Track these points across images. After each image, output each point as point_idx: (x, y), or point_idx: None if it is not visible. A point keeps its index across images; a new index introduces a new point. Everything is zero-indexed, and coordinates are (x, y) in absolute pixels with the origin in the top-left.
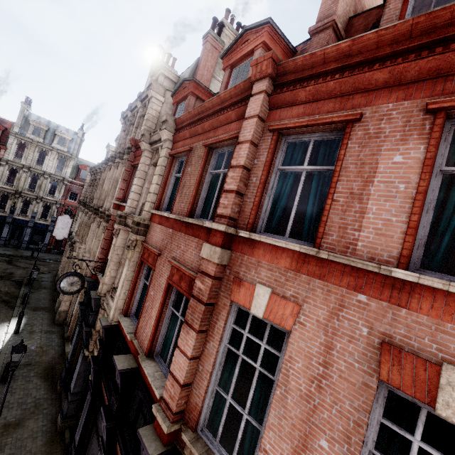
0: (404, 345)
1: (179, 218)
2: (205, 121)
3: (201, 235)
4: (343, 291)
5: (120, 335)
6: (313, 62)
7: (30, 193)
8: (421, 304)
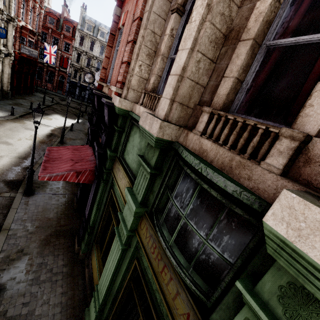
0: None
1: None
2: None
3: None
4: None
5: None
6: None
7: (87, 69)
8: None
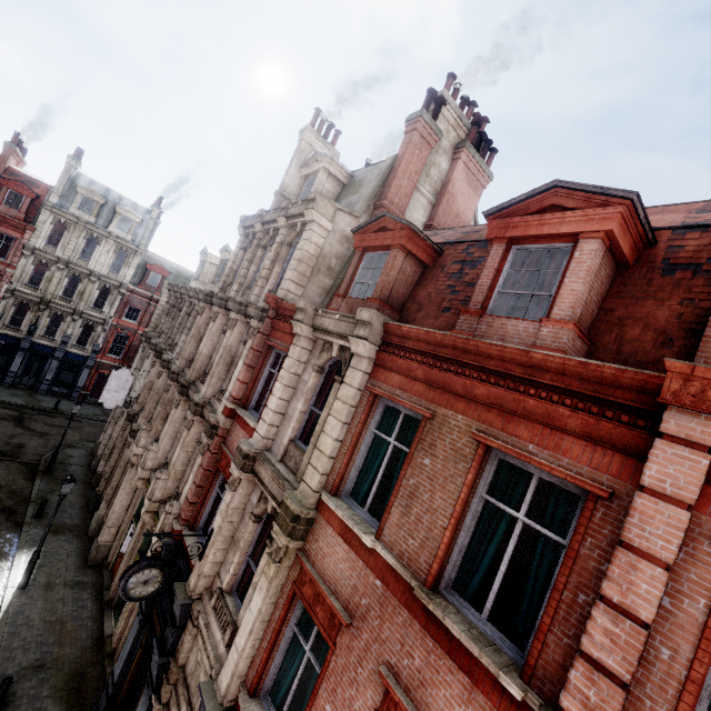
0: None
1: (406, 577)
2: (478, 382)
3: (481, 680)
4: None
5: None
6: None
7: (64, 303)
8: None
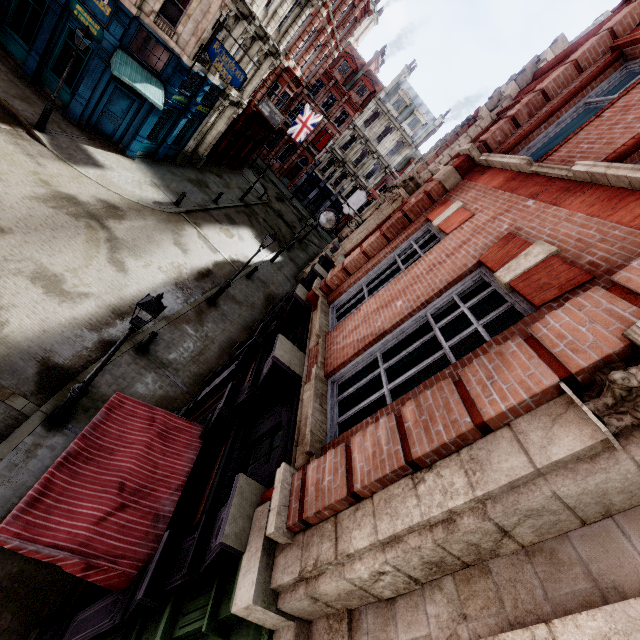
0: (523, 235)
1: None
2: (562, 62)
3: None
4: (519, 199)
5: (331, 266)
6: None
7: (352, 167)
8: (575, 201)
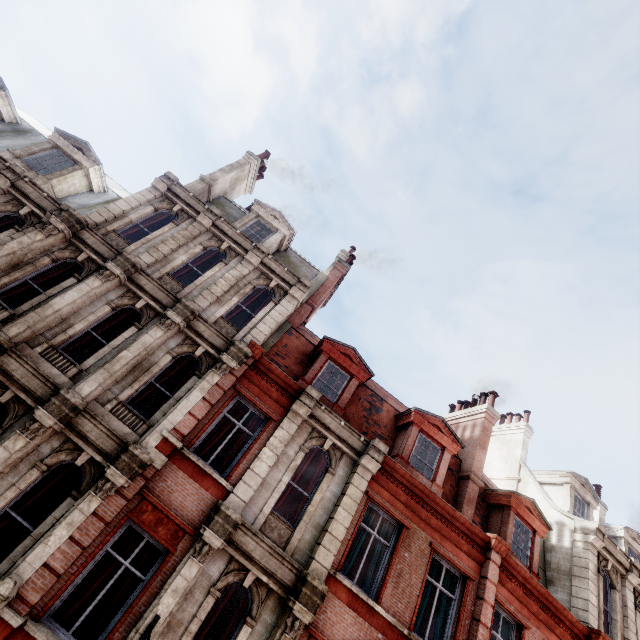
0: None
1: (402, 628)
2: (434, 516)
3: None
4: None
5: None
6: (516, 567)
7: None
8: None
